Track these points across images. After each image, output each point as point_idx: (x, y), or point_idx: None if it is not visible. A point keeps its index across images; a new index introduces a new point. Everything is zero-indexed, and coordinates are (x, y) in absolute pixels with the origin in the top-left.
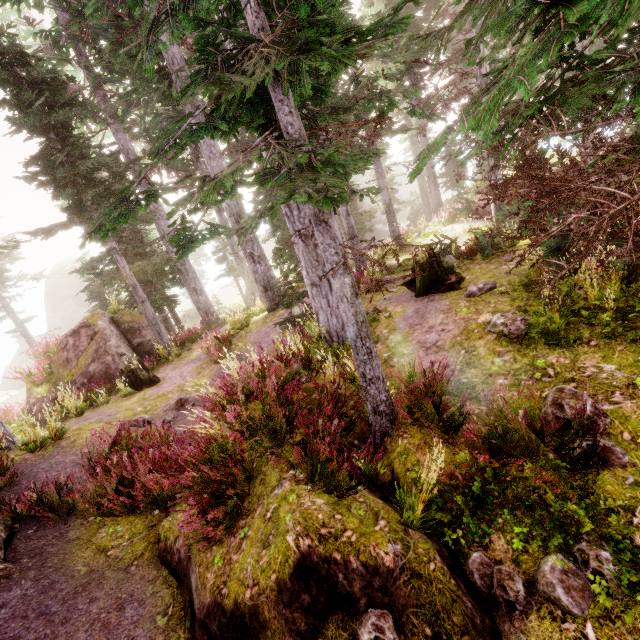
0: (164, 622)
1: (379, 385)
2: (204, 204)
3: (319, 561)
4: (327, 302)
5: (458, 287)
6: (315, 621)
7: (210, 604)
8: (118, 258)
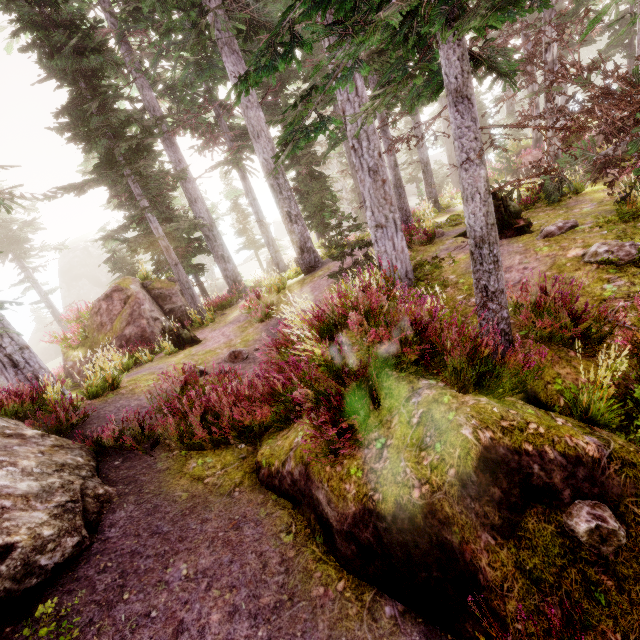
0: (291, 539)
1: (502, 300)
2: (317, 90)
3: (507, 453)
4: (392, 245)
5: (529, 230)
6: (510, 515)
7: (357, 513)
8: (151, 218)
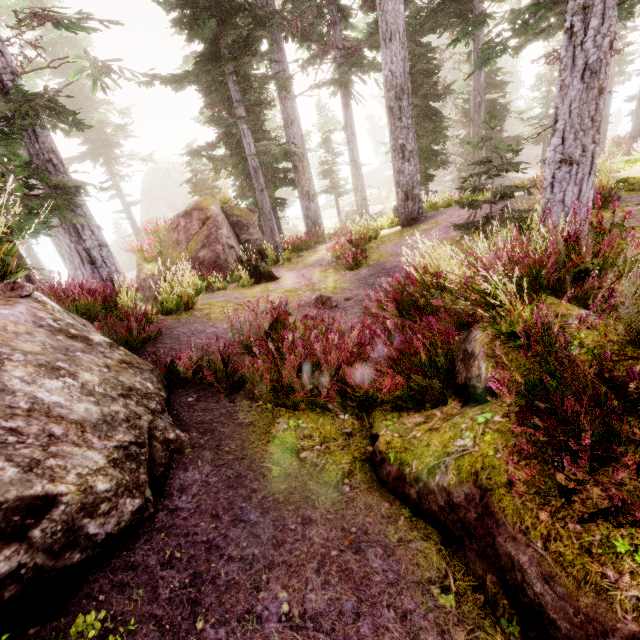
0: (451, 604)
1: None
2: None
3: None
4: (577, 192)
5: None
6: None
7: None
8: (245, 131)
